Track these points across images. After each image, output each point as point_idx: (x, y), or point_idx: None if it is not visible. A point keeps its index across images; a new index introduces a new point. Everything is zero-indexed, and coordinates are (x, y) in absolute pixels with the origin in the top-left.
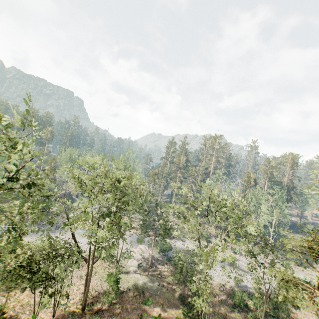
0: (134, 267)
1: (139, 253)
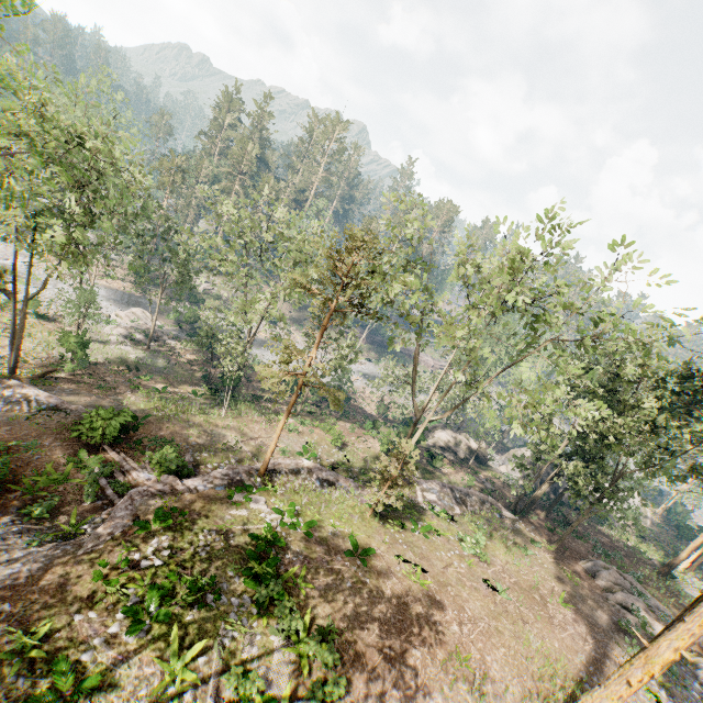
0: (120, 337)
1: (130, 320)
